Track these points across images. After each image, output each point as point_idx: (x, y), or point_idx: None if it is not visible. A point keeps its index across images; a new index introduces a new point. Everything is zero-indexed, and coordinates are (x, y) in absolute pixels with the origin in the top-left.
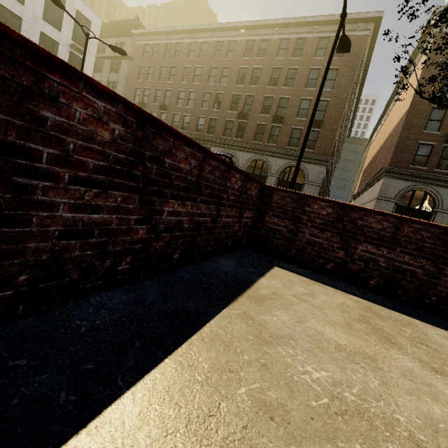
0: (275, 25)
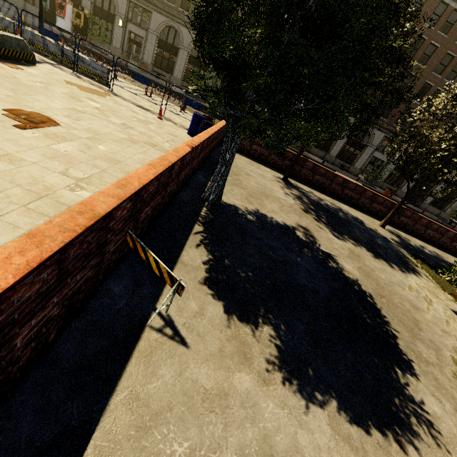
0: None
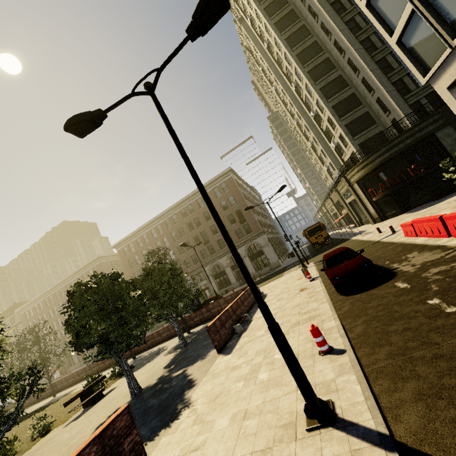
0: (71, 276)
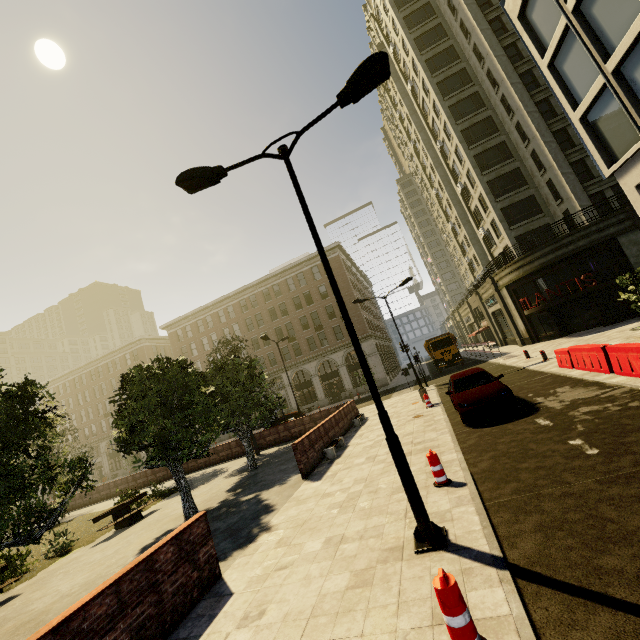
0: (99, 358)
